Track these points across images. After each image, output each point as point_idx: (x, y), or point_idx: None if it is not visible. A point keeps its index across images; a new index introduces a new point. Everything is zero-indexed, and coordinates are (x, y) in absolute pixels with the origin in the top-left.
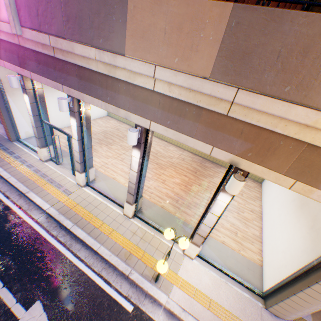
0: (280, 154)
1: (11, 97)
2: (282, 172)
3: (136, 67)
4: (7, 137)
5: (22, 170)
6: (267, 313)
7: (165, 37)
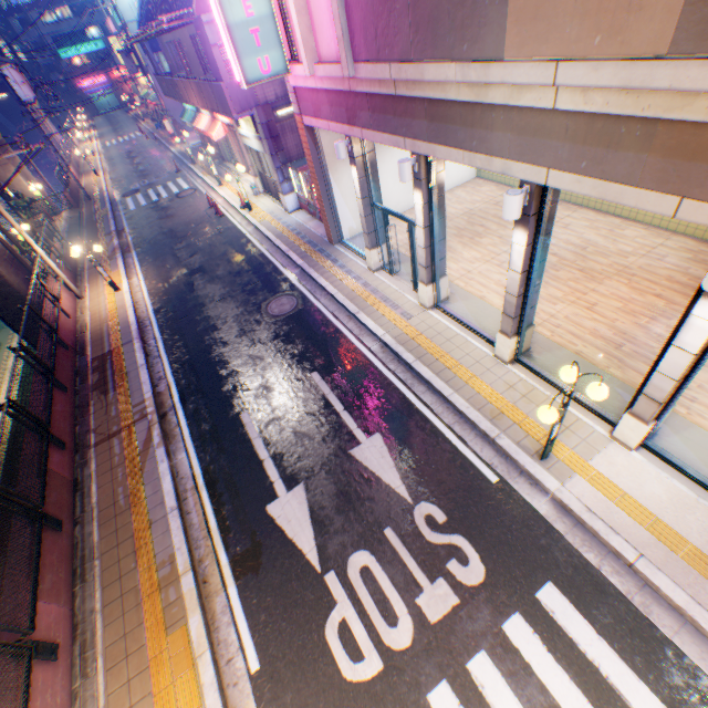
0: None
1: (332, 176)
2: None
3: (522, 76)
4: (327, 240)
5: (348, 284)
6: None
7: (575, 5)
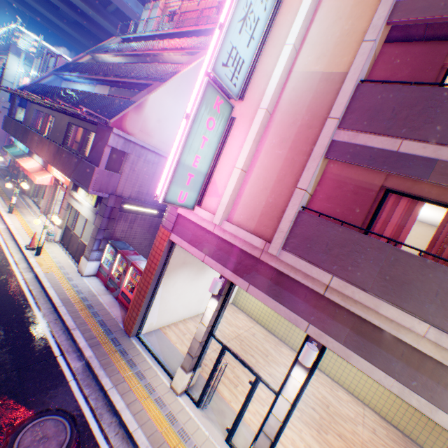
0: None
1: (164, 279)
2: None
3: None
4: (122, 325)
5: (150, 410)
6: None
7: None
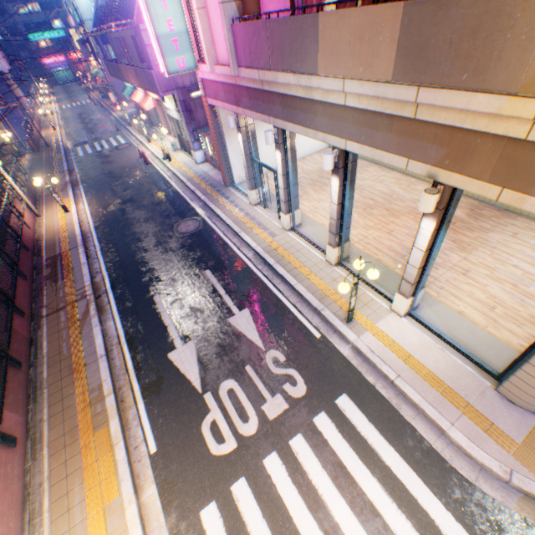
0: (479, 156)
1: (227, 139)
2: (485, 179)
3: (328, 85)
4: (223, 183)
5: (235, 213)
6: (494, 394)
7: (349, 50)
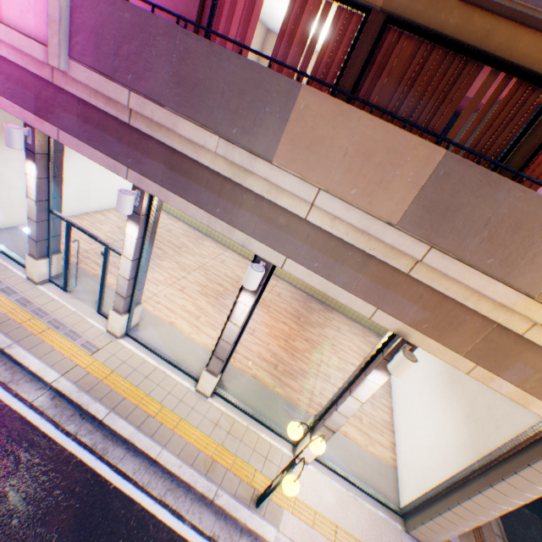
0: (463, 330)
1: None
2: (462, 352)
3: (287, 183)
4: None
5: None
6: (408, 538)
7: (344, 159)
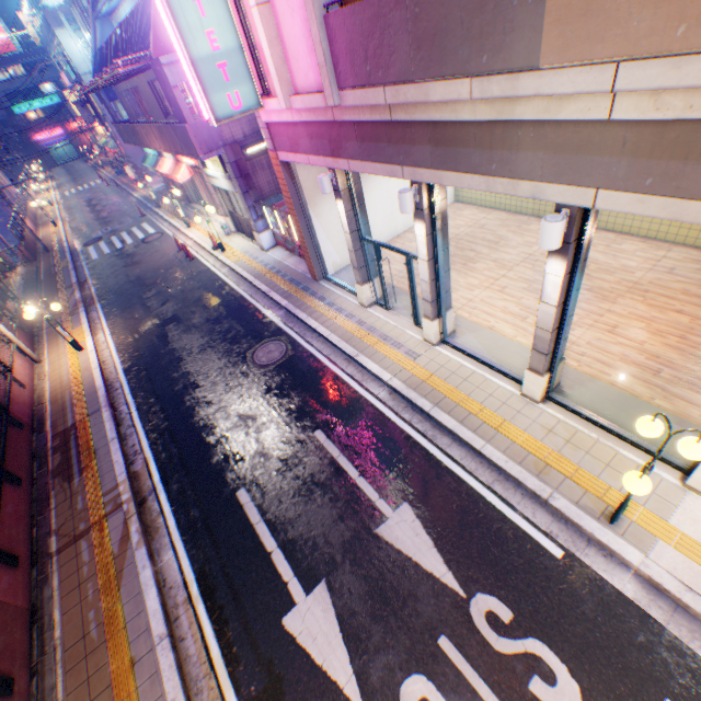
0: None
1: (311, 211)
2: None
3: (565, 84)
4: (310, 276)
5: (341, 323)
6: None
7: None
